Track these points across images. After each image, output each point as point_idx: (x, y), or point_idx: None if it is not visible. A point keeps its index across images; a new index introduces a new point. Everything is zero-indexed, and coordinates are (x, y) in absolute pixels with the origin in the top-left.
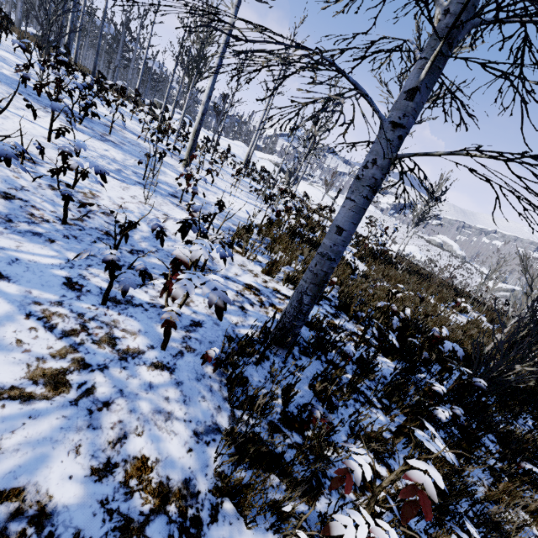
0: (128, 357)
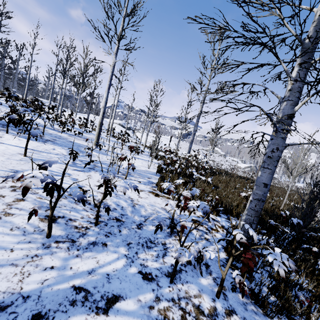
0: (215, 318)
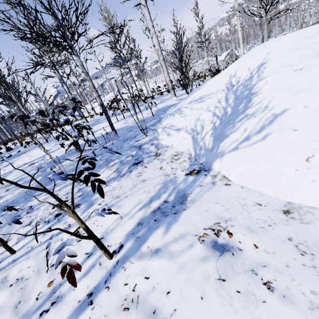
0: None
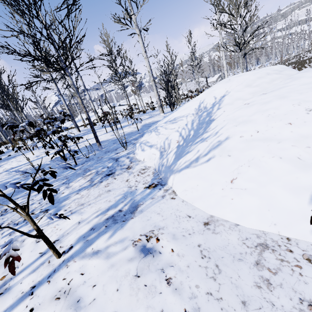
0: None
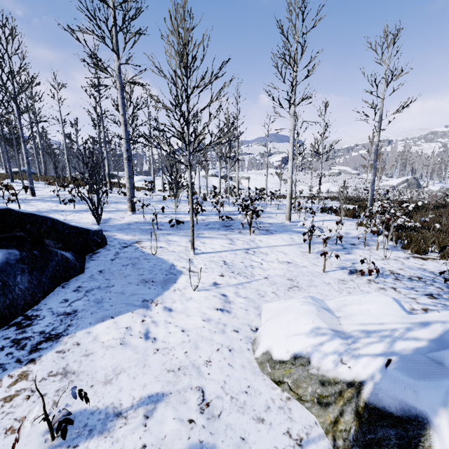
0: None
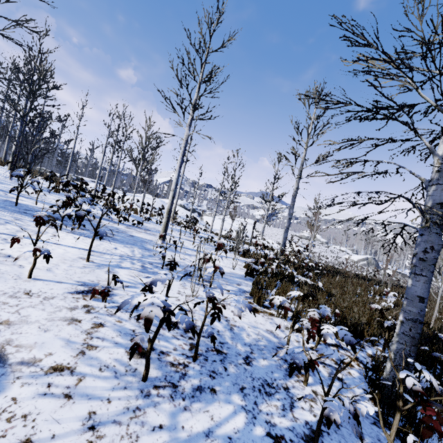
0: None
